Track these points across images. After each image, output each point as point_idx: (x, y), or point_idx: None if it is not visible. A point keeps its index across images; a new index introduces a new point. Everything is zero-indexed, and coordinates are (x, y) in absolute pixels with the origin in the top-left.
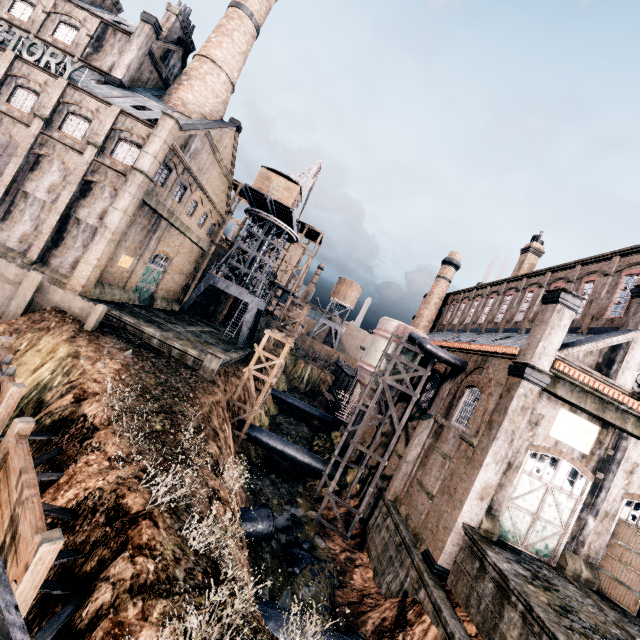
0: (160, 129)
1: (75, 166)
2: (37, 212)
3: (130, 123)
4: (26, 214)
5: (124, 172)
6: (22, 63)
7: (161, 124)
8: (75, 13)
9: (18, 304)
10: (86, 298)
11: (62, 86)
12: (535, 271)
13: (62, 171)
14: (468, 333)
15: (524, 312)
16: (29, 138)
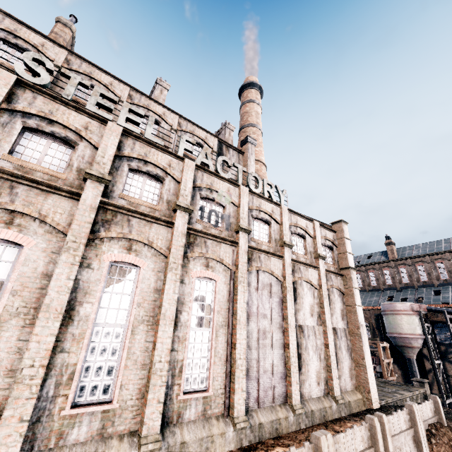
0: (345, 233)
1: (316, 281)
2: (314, 341)
3: (323, 231)
4: (309, 349)
5: (338, 272)
6: (251, 195)
7: (344, 229)
8: (197, 132)
9: (426, 449)
10: (380, 400)
11: (286, 212)
12: (416, 256)
13: (310, 289)
14: (387, 291)
15: (426, 276)
16: (288, 269)
